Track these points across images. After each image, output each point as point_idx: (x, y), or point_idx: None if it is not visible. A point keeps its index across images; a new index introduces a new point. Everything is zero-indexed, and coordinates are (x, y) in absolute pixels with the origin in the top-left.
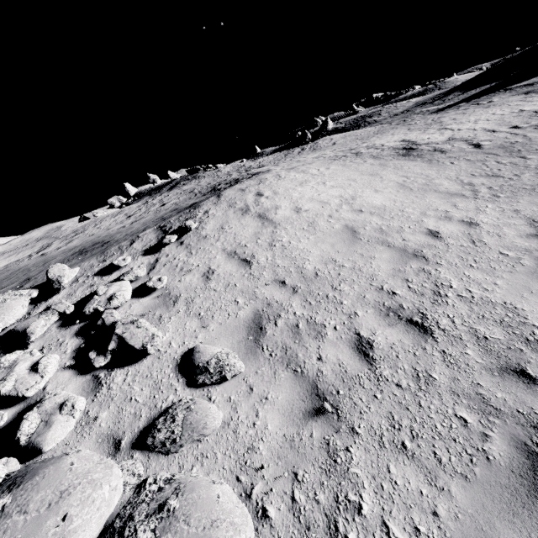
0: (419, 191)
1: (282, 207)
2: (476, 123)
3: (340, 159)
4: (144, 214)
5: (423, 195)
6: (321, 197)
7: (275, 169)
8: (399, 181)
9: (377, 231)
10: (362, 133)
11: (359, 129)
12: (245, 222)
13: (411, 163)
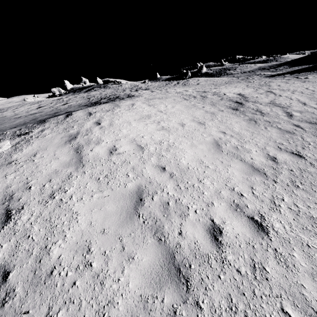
0: (227, 155)
1: (103, 142)
2: (293, 93)
3: (189, 99)
4: (47, 108)
5: (228, 162)
6: (142, 140)
7: (142, 96)
8: (216, 138)
9: (161, 207)
10: (218, 80)
11: (220, 76)
12: (59, 153)
13: (234, 119)
